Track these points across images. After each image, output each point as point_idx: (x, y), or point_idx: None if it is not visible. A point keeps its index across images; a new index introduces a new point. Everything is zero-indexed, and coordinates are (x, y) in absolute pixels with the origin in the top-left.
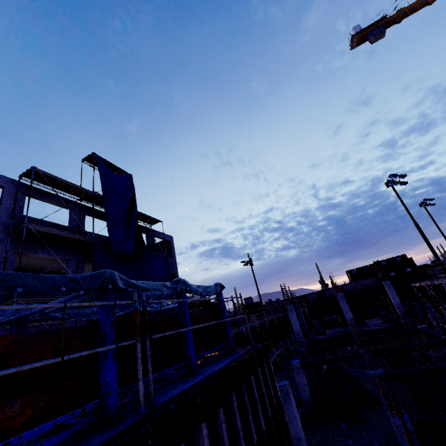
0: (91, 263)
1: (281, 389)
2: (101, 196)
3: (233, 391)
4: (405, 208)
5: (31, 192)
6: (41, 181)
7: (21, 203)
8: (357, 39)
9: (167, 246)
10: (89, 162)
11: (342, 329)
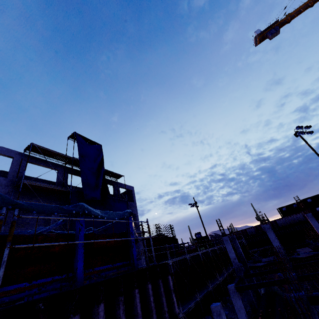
0: None
1: (214, 309)
2: (78, 160)
3: (101, 301)
4: (315, 152)
5: (31, 160)
6: (38, 152)
7: (24, 167)
8: (259, 38)
9: (130, 194)
10: (72, 138)
11: (275, 258)
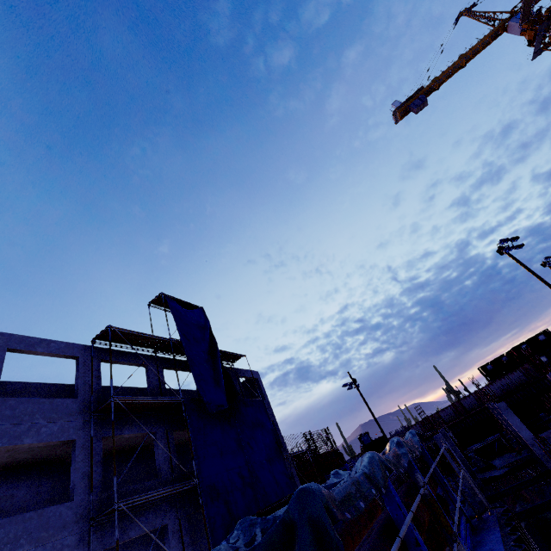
0: (179, 430)
1: None
2: (179, 342)
3: None
4: (535, 275)
5: (105, 356)
6: (115, 340)
7: (97, 373)
8: (399, 113)
9: (254, 385)
10: (156, 304)
11: (517, 456)
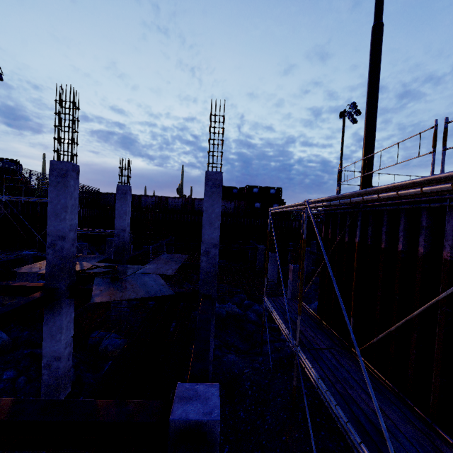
0: None
1: None
2: None
3: None
4: None
5: None
6: None
7: None
8: None
9: None
10: None
11: None
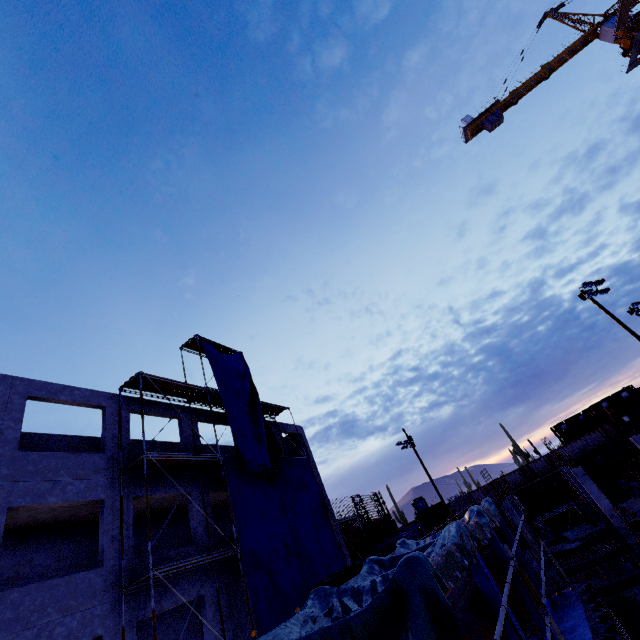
0: (216, 491)
1: None
2: (216, 392)
3: None
4: (621, 324)
5: (134, 406)
6: (145, 388)
7: (126, 425)
8: (470, 130)
9: (297, 442)
10: (189, 347)
11: (592, 527)
